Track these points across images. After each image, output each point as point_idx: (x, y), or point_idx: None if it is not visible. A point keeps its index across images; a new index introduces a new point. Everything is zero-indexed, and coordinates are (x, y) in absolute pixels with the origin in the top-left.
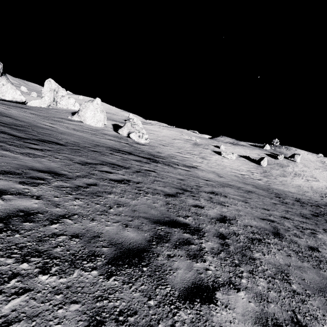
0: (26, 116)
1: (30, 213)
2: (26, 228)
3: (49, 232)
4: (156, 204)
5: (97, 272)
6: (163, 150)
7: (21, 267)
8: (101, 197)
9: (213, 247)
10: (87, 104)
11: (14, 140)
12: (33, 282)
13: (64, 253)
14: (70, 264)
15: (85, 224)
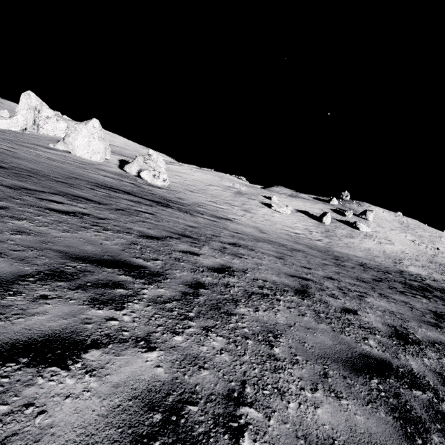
0: None
1: None
2: None
3: None
4: (109, 241)
5: None
6: (188, 197)
7: None
8: None
9: (163, 295)
10: (77, 127)
11: None
12: None
13: None
14: None
15: None
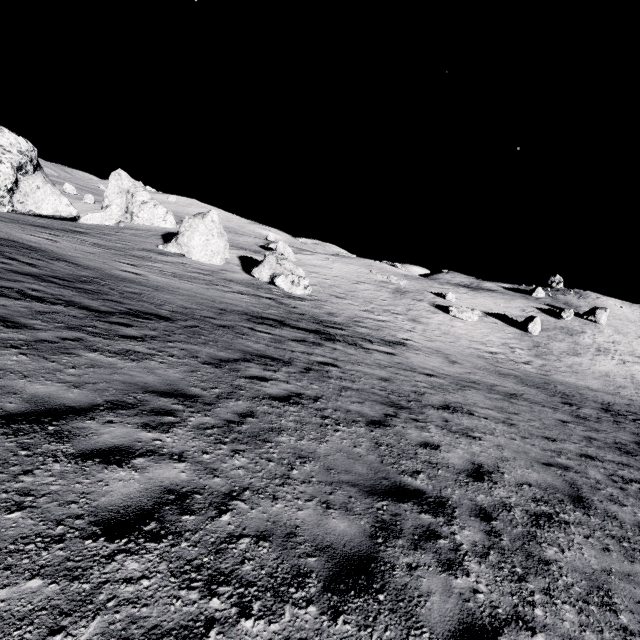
0: (88, 252)
1: (183, 495)
2: (189, 526)
3: (222, 532)
4: (359, 448)
5: (315, 607)
6: (338, 309)
7: (213, 607)
8: (270, 445)
9: (474, 541)
10: (193, 223)
11: (93, 320)
12: (238, 633)
13: (257, 573)
14: (274, 596)
15: (266, 509)
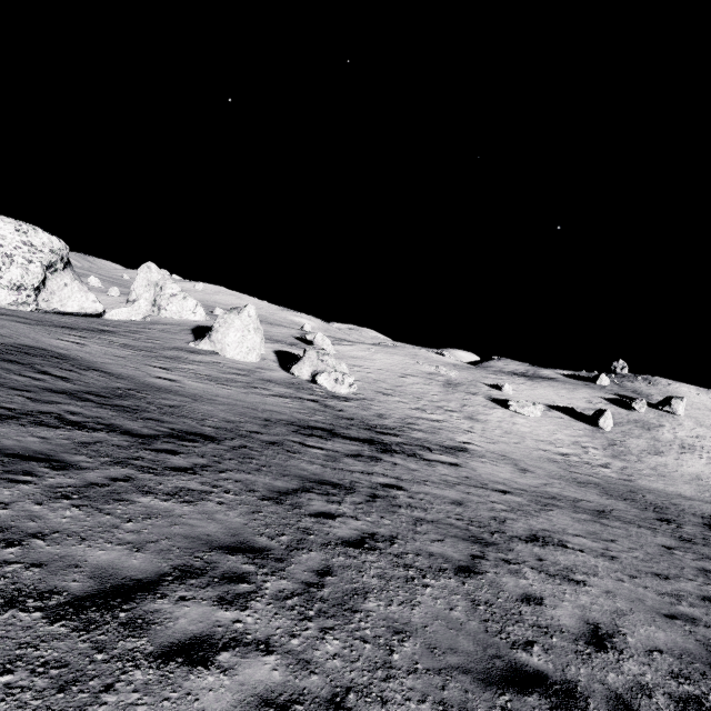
0: (118, 356)
1: (283, 706)
2: None
3: None
4: (456, 610)
5: None
6: (387, 409)
7: None
8: (359, 616)
9: None
10: (228, 319)
11: (138, 449)
12: None
13: None
14: None
15: None
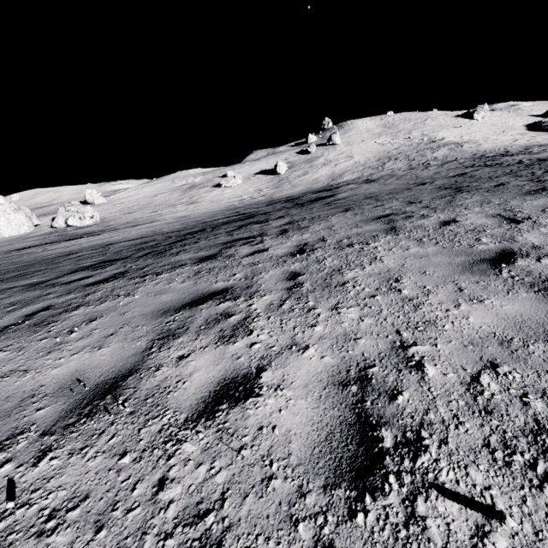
0: None
1: None
2: None
3: None
4: None
5: None
6: (121, 221)
7: None
8: None
9: None
10: None
11: None
12: None
13: None
14: None
15: None
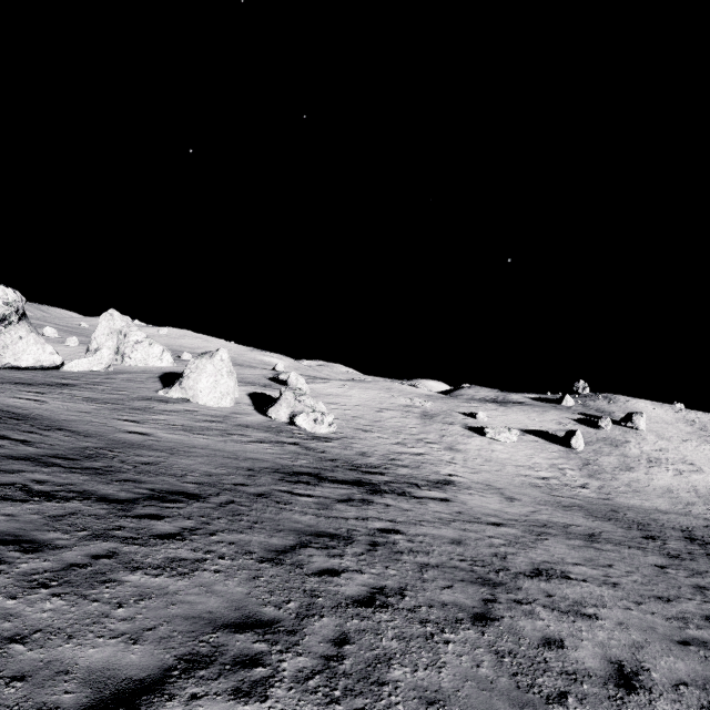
0: (83, 411)
1: None
2: None
3: None
4: (483, 667)
5: None
6: (369, 446)
7: None
8: (388, 689)
9: None
10: (200, 364)
11: (118, 517)
12: None
13: None
14: None
15: None
